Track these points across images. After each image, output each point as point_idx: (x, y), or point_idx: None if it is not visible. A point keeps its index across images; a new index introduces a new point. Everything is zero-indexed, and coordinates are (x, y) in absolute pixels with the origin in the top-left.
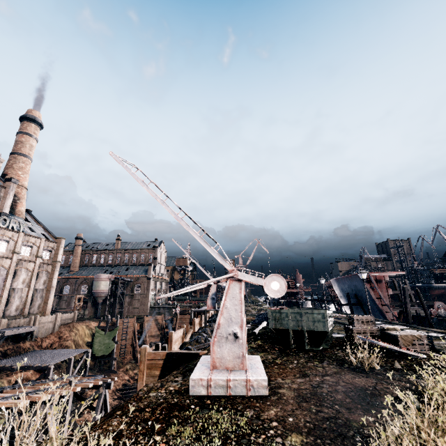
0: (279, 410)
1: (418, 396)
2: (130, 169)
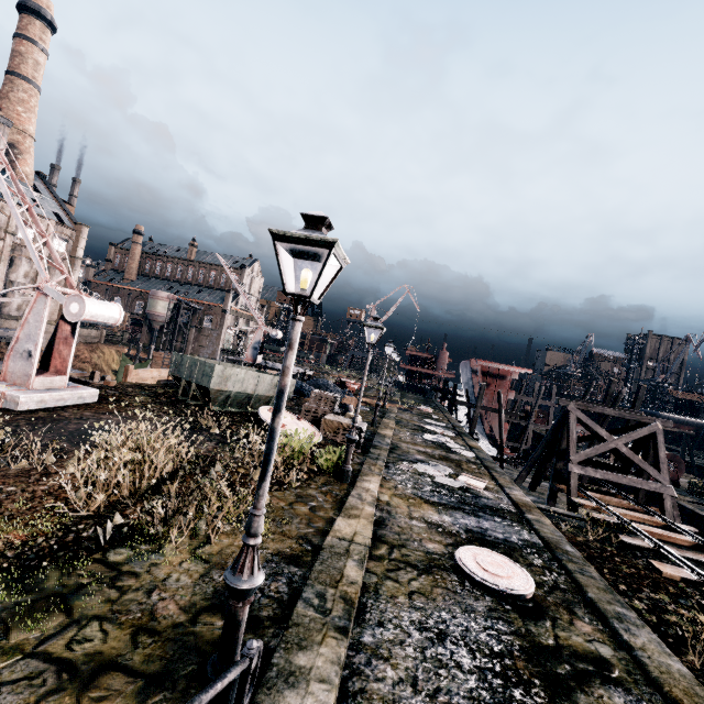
0: None
1: None
2: None
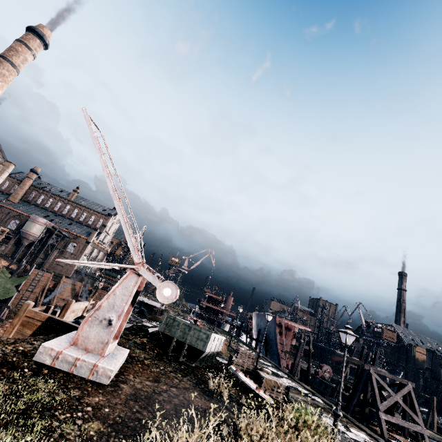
0: (104, 400)
1: (234, 428)
2: (94, 132)
